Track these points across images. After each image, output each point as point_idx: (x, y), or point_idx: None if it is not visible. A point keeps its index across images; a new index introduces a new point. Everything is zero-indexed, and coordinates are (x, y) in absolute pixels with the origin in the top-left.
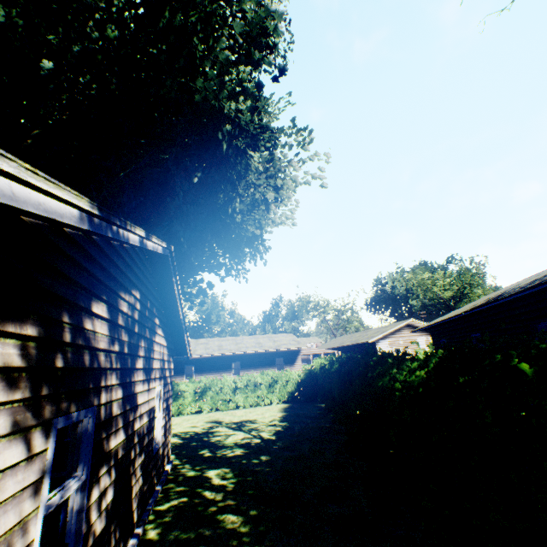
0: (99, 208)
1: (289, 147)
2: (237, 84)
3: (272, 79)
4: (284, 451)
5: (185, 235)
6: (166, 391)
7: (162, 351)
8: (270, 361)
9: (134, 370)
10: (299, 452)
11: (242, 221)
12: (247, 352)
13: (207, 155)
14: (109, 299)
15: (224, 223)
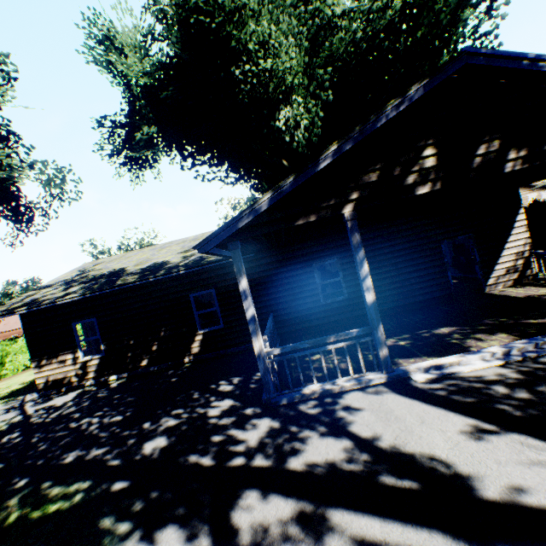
0: None
1: None
2: None
3: None
4: None
5: None
6: None
7: None
8: None
9: None
10: None
11: None
12: None
13: None
14: None
15: None
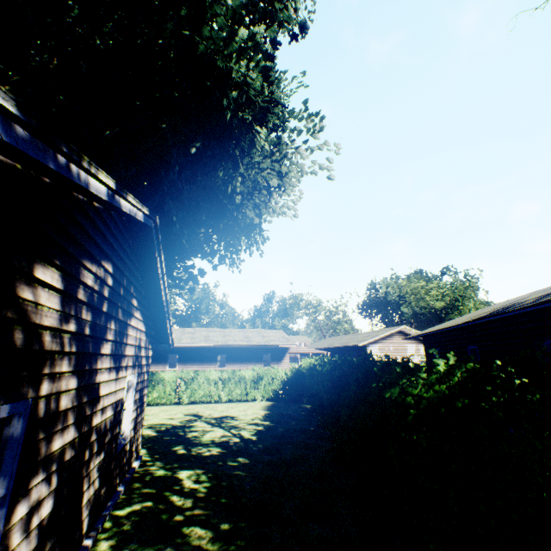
0: (20, 106)
1: (298, 132)
2: (249, 37)
3: (289, 36)
4: (264, 454)
5: (177, 214)
6: (140, 380)
7: (139, 337)
8: (257, 356)
9: (98, 356)
10: (280, 457)
11: (241, 204)
12: (234, 345)
13: (208, 124)
14: (65, 266)
15: (221, 204)
